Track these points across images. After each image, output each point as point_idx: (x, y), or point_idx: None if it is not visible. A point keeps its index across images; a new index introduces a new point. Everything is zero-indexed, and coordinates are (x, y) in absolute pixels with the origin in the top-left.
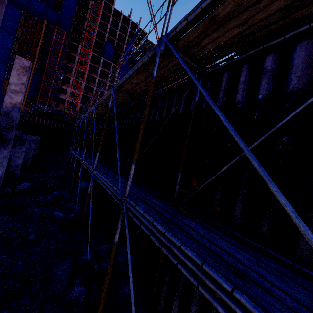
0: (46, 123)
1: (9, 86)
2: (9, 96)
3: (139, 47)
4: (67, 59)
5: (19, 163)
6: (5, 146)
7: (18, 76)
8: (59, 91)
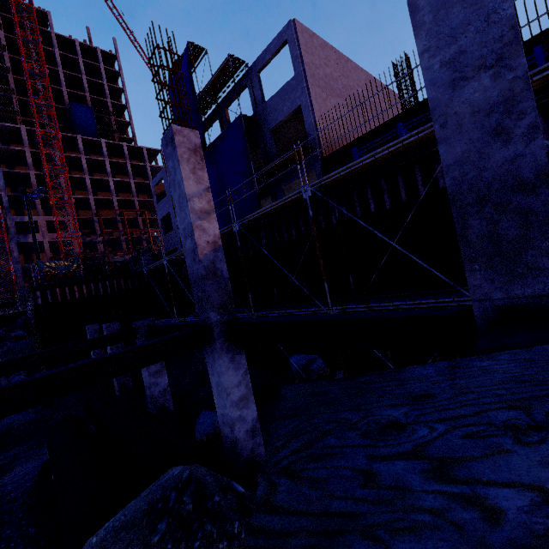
0: (81, 293)
1: (189, 205)
2: (198, 229)
3: (213, 77)
4: (6, 162)
5: (165, 382)
6: (237, 346)
7: (194, 173)
8: (19, 231)
